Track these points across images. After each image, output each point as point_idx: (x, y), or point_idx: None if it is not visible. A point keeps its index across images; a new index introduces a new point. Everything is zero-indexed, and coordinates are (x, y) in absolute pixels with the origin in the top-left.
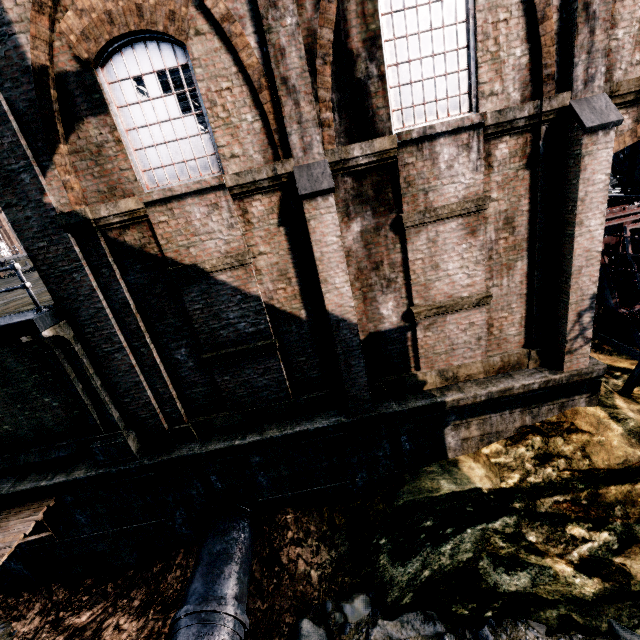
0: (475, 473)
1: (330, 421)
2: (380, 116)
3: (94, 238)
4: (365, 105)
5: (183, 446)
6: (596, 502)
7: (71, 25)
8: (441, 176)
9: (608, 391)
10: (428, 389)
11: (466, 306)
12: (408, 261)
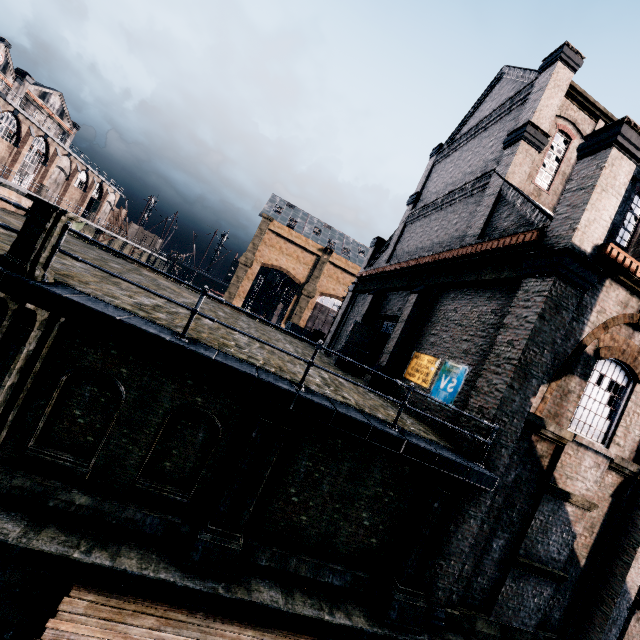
0: None
1: None
2: None
3: (528, 435)
4: None
5: (451, 637)
6: None
7: (605, 339)
8: None
9: None
10: None
11: None
12: None
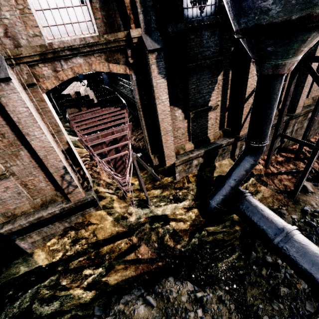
0: (40, 258)
1: None
2: None
3: None
4: None
5: None
6: (98, 255)
7: None
8: None
9: (111, 200)
10: None
11: None
12: None
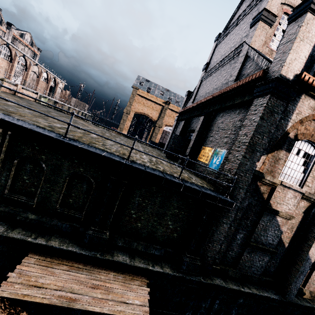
0: None
1: (277, 296)
2: None
3: (255, 182)
4: None
5: (215, 278)
6: None
7: (301, 129)
8: None
9: None
10: (304, 297)
11: None
12: None
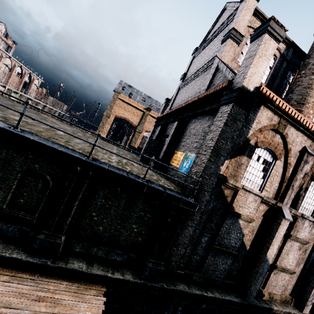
0: None
1: (238, 299)
2: (298, 205)
3: (219, 185)
4: (297, 200)
5: (178, 283)
6: None
7: (260, 137)
8: (302, 229)
9: None
10: (264, 299)
11: (288, 272)
12: (282, 248)
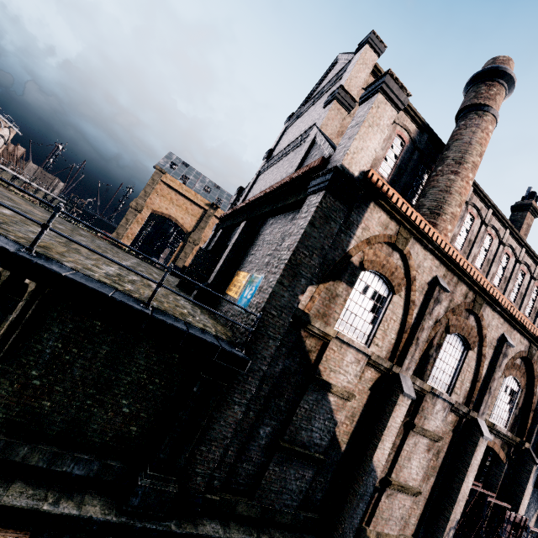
0: None
1: None
2: (427, 373)
3: (297, 329)
4: (425, 365)
5: (205, 522)
6: None
7: (369, 253)
8: (432, 415)
9: None
10: None
11: (410, 492)
12: (402, 448)
